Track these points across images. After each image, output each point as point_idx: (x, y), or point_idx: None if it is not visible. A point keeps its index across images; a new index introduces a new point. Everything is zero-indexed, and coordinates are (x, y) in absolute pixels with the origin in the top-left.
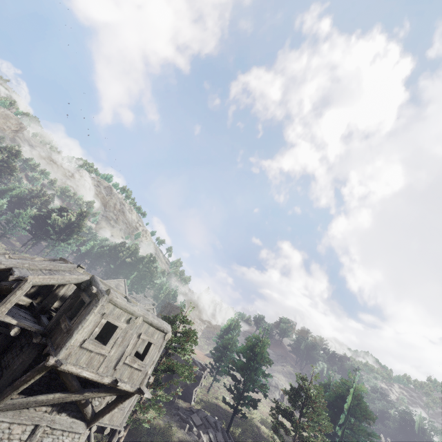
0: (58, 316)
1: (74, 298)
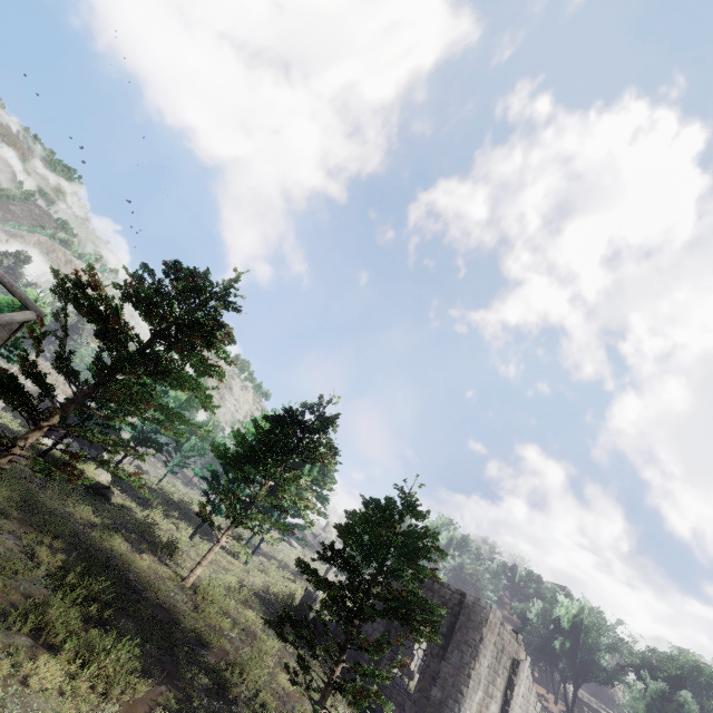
0: None
1: None
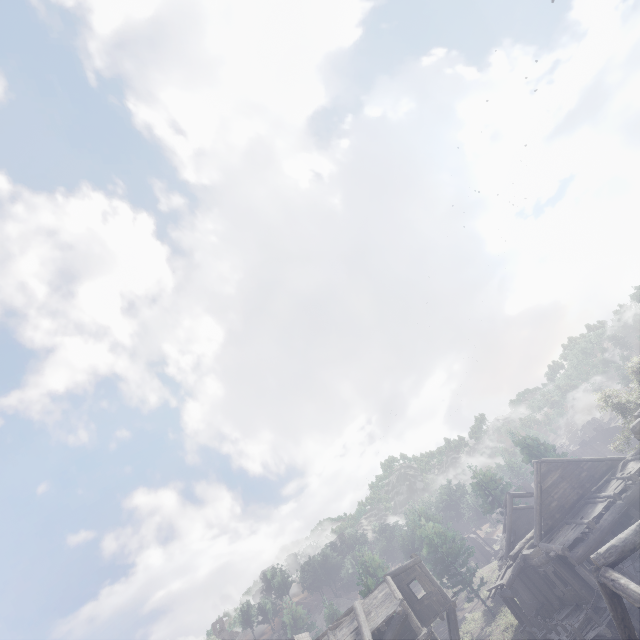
0: (414, 612)
1: (402, 594)
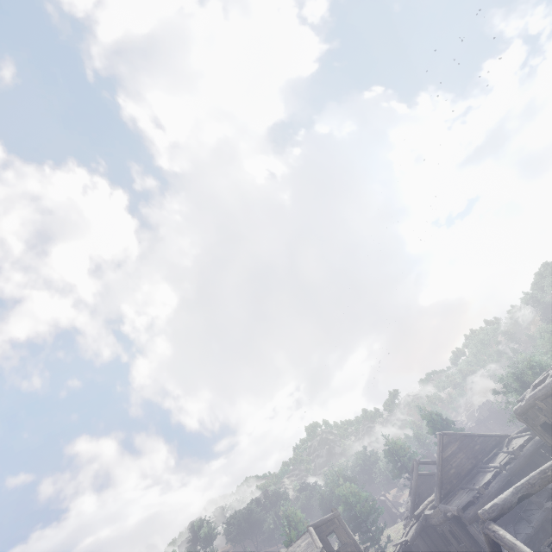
0: None
1: (322, 544)
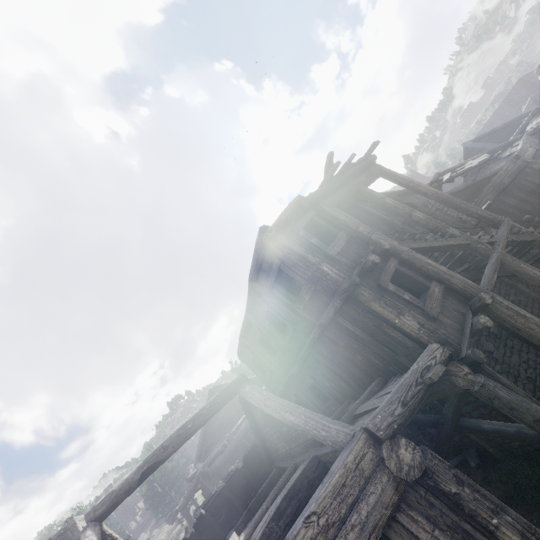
0: None
1: None
